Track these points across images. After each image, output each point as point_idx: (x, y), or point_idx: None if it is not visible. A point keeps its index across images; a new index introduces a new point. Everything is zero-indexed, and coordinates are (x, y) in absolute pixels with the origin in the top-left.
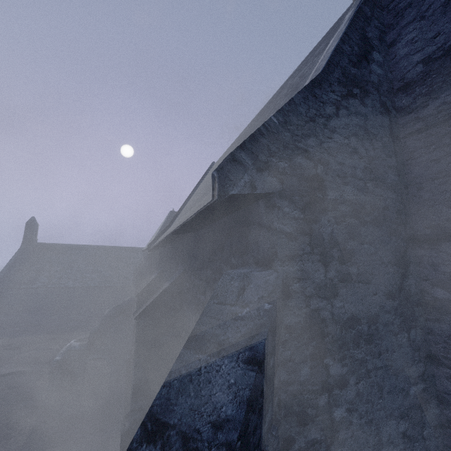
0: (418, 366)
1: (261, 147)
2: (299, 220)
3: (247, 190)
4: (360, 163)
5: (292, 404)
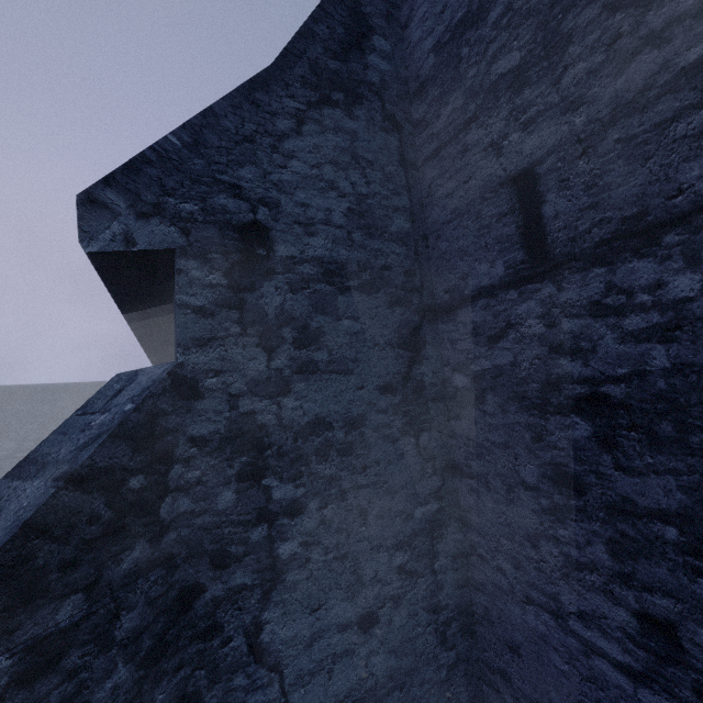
0: (432, 480)
1: (146, 182)
2: (221, 289)
3: (118, 246)
4: (341, 203)
5: (201, 542)
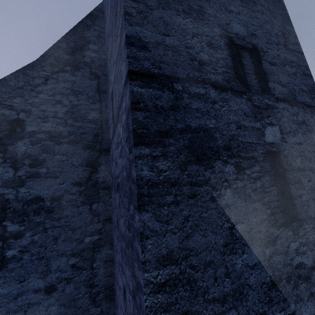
0: (97, 225)
1: None
2: None
3: None
4: (63, 109)
5: None
